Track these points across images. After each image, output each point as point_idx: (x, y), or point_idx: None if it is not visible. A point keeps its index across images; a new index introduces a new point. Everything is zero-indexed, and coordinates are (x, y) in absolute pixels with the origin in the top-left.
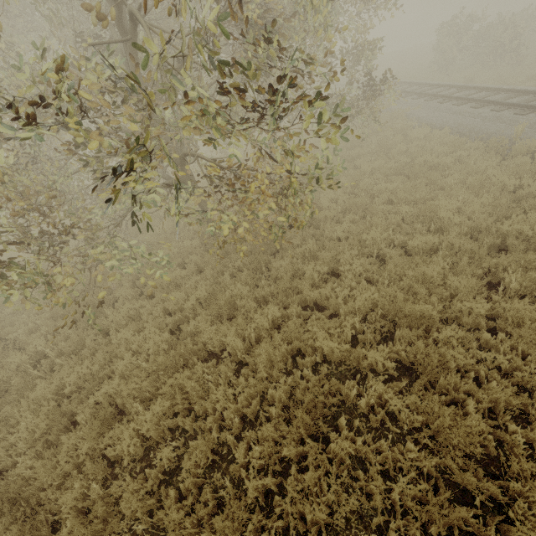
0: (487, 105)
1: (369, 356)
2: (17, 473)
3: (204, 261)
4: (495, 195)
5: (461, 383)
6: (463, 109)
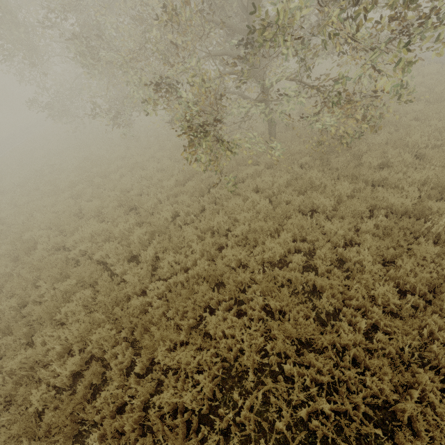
0: None
1: (433, 207)
2: (199, 268)
3: (271, 161)
4: None
5: None
6: None
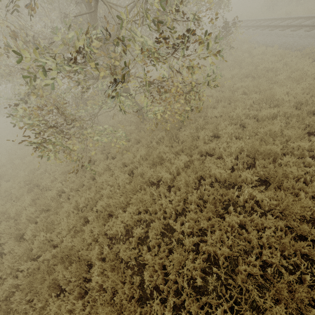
0: (302, 28)
1: (242, 175)
2: (64, 245)
3: (140, 137)
4: (309, 82)
5: (296, 184)
6: (286, 32)
